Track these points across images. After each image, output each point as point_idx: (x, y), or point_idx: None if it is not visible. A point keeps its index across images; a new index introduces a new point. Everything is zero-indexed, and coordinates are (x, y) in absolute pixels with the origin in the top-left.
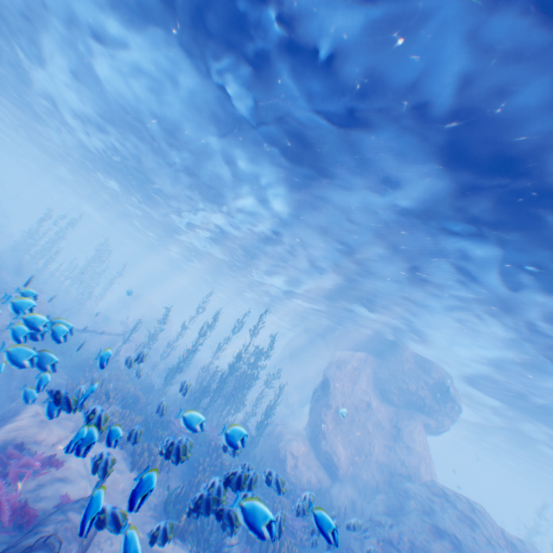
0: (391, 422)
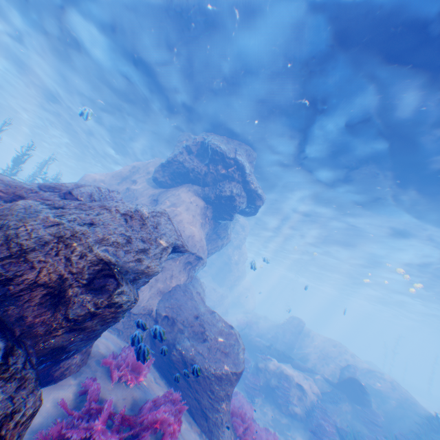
0: (154, 199)
